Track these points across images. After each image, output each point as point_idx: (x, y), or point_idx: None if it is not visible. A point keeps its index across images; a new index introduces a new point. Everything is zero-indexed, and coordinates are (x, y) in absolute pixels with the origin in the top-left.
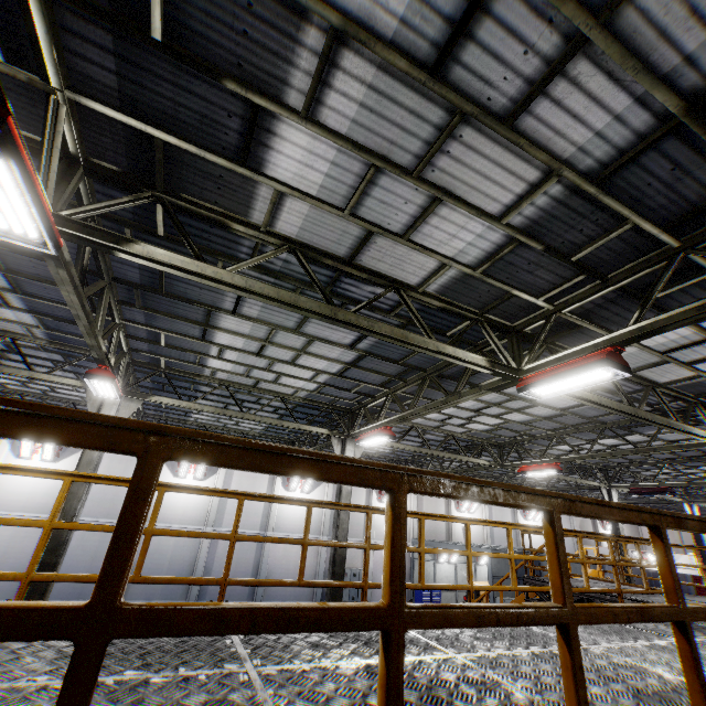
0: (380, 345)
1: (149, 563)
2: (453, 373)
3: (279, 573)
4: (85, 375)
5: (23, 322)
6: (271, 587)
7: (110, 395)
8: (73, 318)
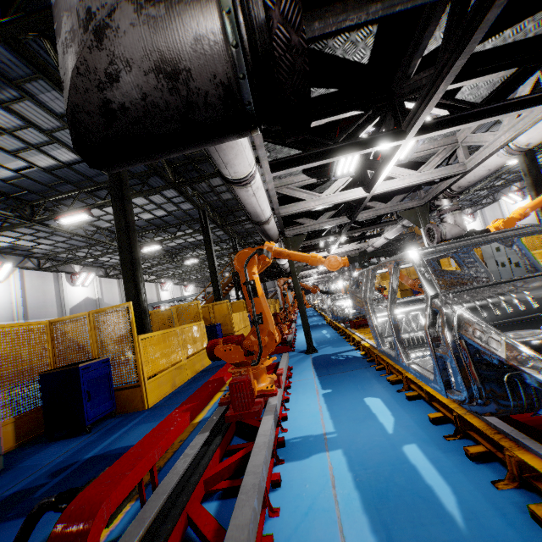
0: None
1: None
2: None
3: None
4: None
5: None
6: None
7: None
8: None
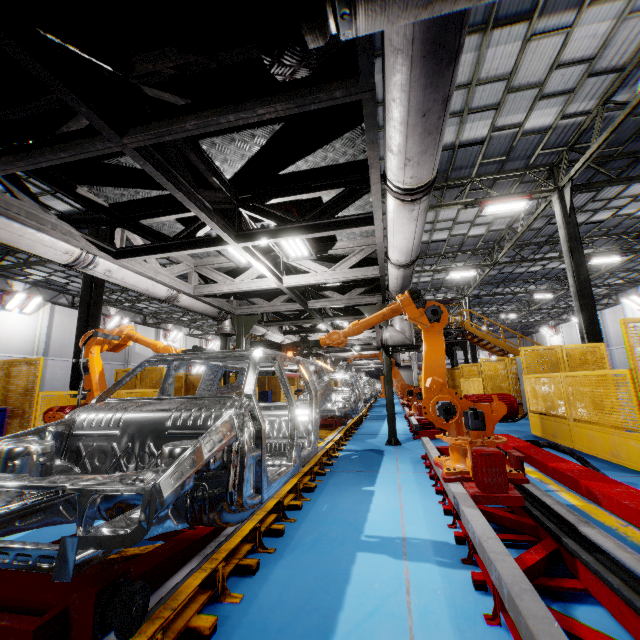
0: None
1: None
2: None
3: None
4: None
5: None
6: None
7: None
8: None
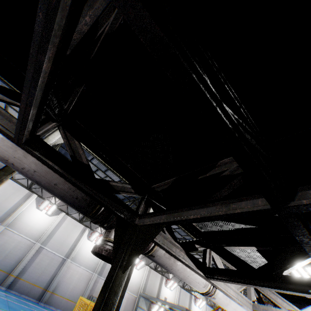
0: None
1: None
2: None
3: (63, 287)
4: None
5: None
6: (54, 295)
7: None
8: None
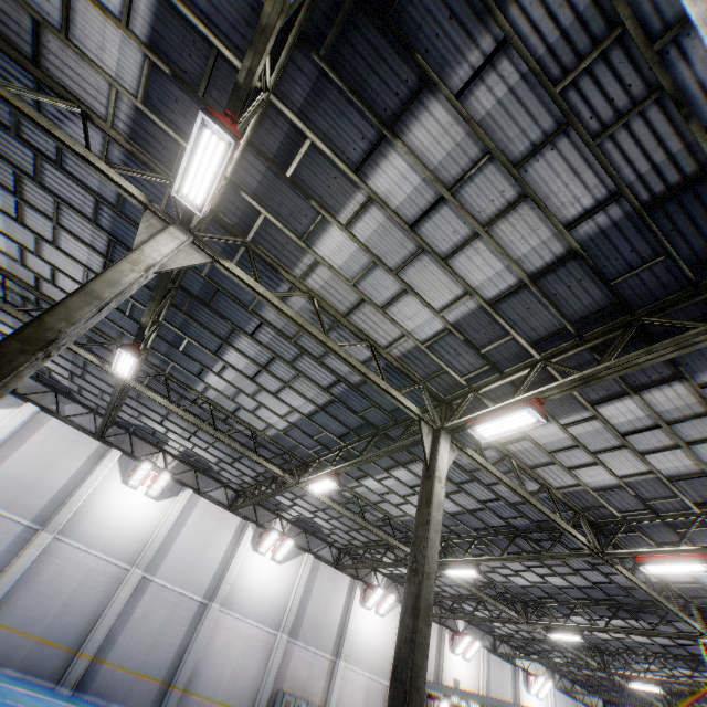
0: (612, 234)
1: (32, 599)
2: (667, 330)
3: (208, 675)
4: (203, 110)
5: (117, 81)
6: (190, 697)
7: (194, 200)
8: (198, 80)
